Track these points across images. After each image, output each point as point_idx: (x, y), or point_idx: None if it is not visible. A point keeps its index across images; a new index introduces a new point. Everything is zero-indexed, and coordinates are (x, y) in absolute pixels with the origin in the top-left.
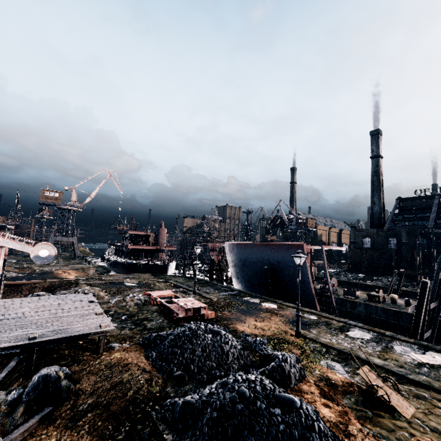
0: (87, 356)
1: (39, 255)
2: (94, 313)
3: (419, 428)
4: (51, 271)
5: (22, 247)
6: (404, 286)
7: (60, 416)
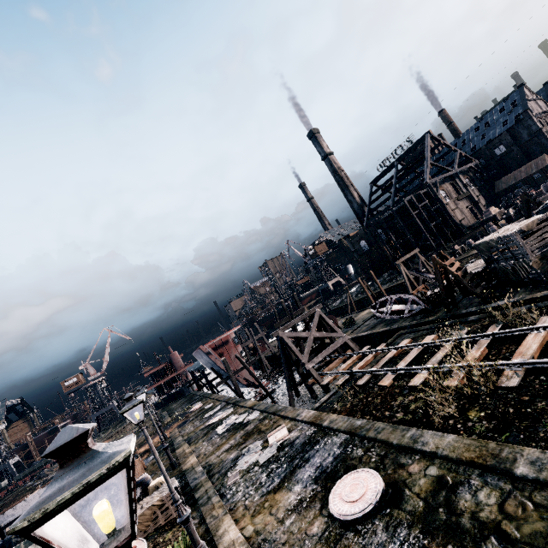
0: None
1: None
2: None
3: None
4: None
5: None
6: (390, 281)
7: None
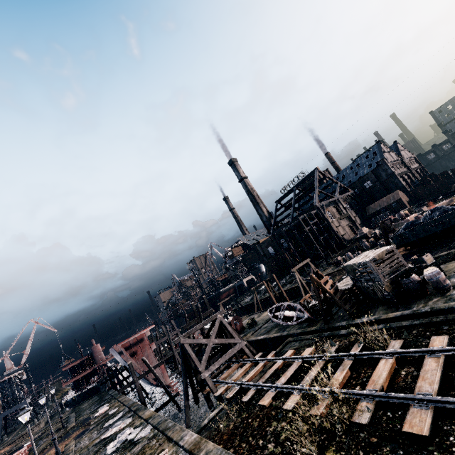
0: None
1: None
2: None
3: None
4: None
5: None
6: (290, 282)
7: None
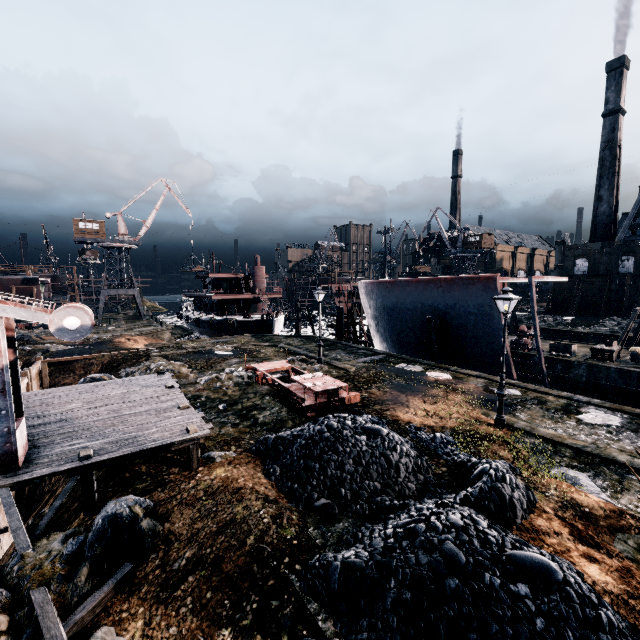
0: (175, 475)
1: (65, 326)
2: (176, 407)
3: None
4: (110, 339)
5: (31, 315)
6: None
7: (147, 579)
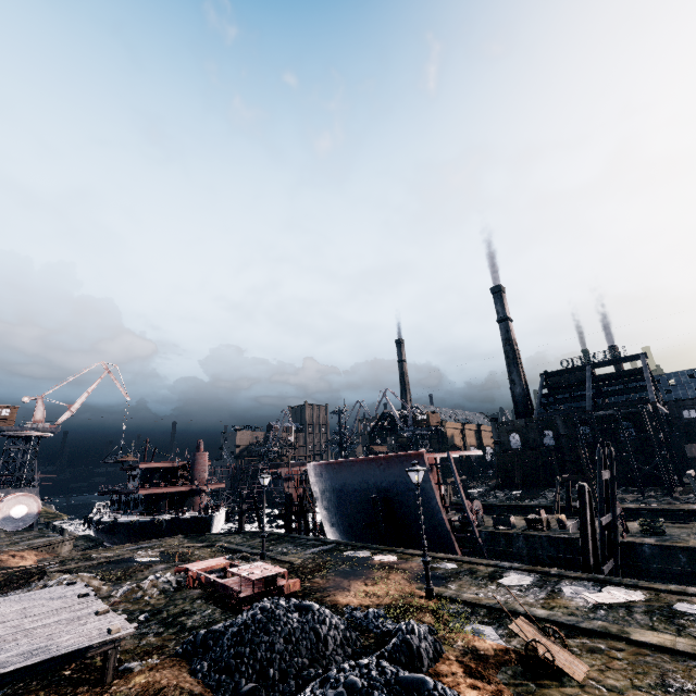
0: (84, 693)
1: (11, 515)
2: (93, 613)
3: (594, 690)
4: None
5: None
6: (575, 500)
7: None
